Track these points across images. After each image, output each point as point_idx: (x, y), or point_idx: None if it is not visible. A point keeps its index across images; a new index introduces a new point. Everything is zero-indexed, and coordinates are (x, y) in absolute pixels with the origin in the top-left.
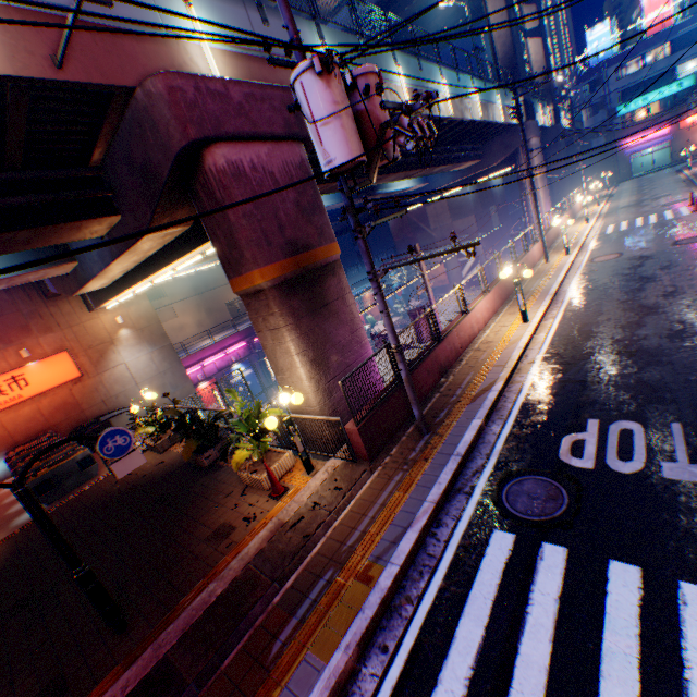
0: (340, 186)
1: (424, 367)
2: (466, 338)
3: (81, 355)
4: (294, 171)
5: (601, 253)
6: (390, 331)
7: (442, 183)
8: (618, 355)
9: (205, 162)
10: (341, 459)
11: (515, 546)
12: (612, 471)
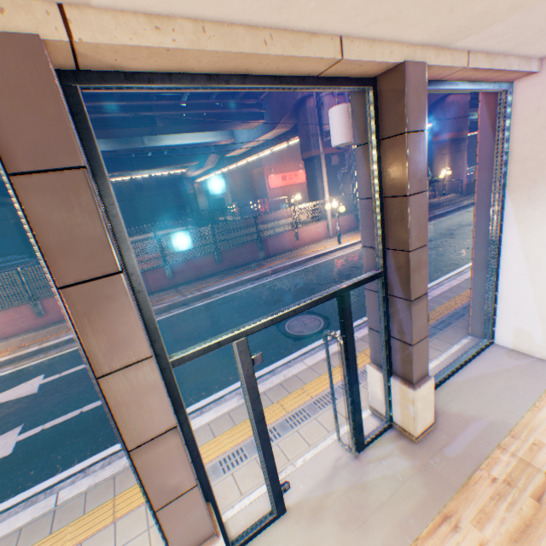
0: None
1: None
2: None
3: None
4: (466, 105)
5: None
6: None
7: None
8: None
9: (446, 100)
10: (456, 195)
11: None
12: None
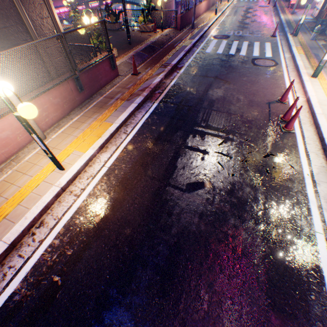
0: None
1: (191, 13)
2: (198, 14)
3: None
4: None
5: (238, 6)
6: None
7: None
8: (239, 24)
9: None
10: (171, 29)
11: (218, 41)
12: (235, 35)
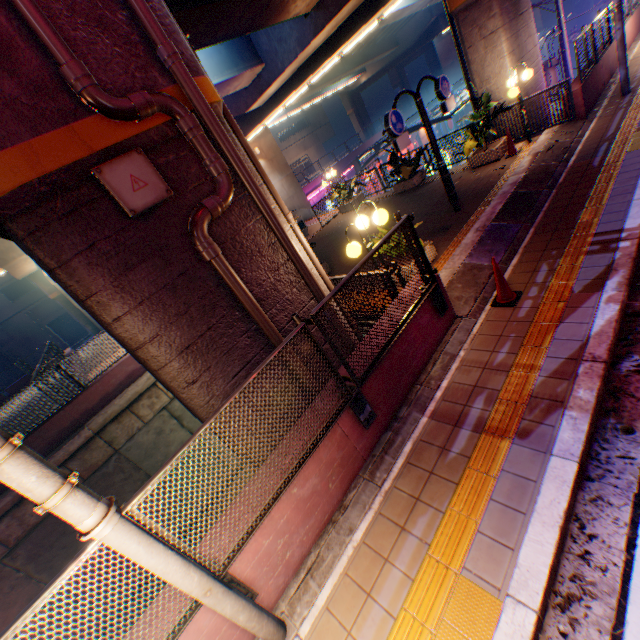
0: None
1: (602, 63)
2: None
3: None
4: None
5: None
6: None
7: None
8: None
9: None
10: (555, 127)
11: None
12: None
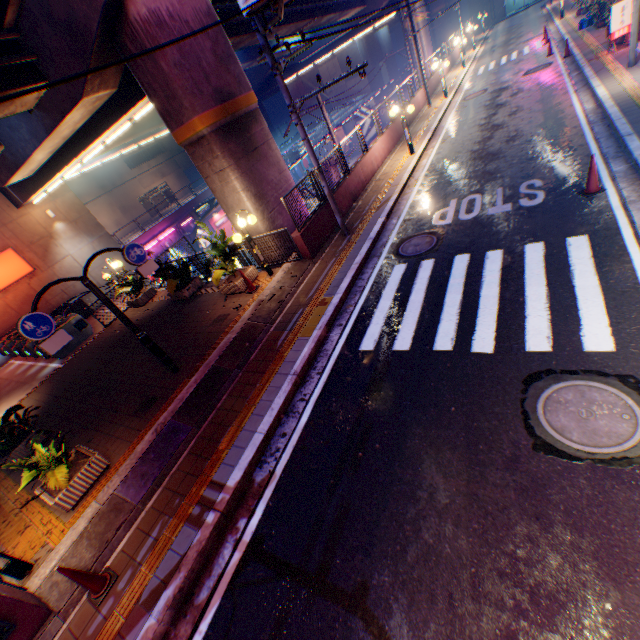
0: (255, 27)
1: (340, 194)
2: (369, 173)
3: (26, 252)
4: (205, 20)
5: (472, 92)
6: (312, 156)
7: (332, 37)
8: (473, 161)
9: (129, 13)
10: (291, 262)
11: (407, 268)
12: (461, 221)
